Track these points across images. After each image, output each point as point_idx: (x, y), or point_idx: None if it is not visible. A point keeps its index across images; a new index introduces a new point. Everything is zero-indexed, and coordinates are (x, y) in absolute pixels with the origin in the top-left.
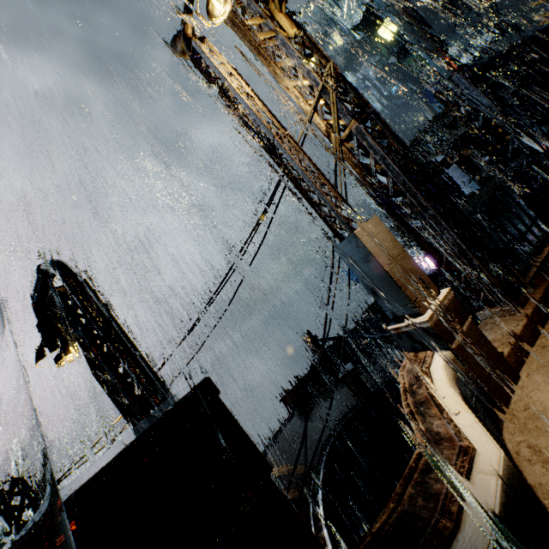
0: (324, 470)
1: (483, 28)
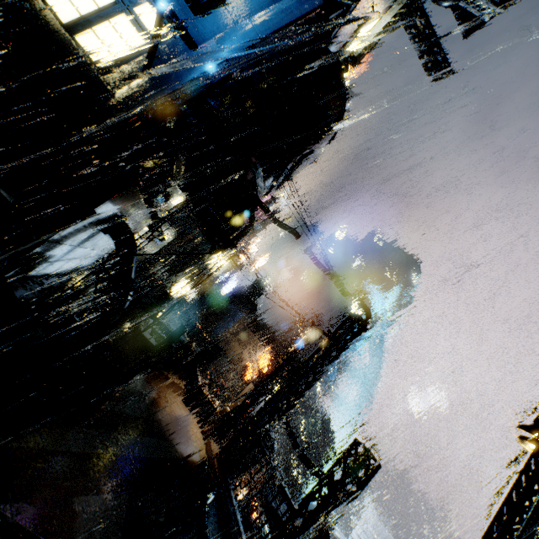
0: None
1: None
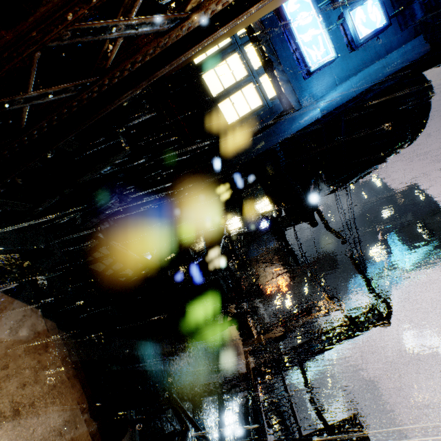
0: None
1: None
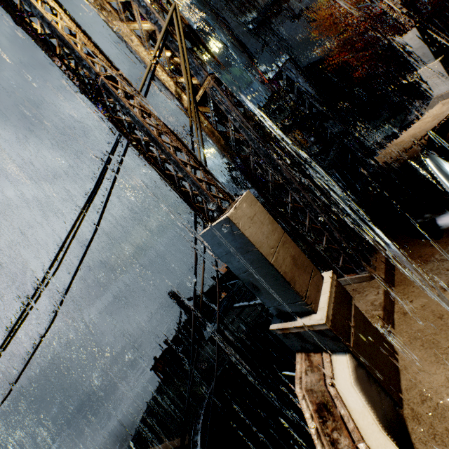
0: (201, 440)
1: (280, 54)
